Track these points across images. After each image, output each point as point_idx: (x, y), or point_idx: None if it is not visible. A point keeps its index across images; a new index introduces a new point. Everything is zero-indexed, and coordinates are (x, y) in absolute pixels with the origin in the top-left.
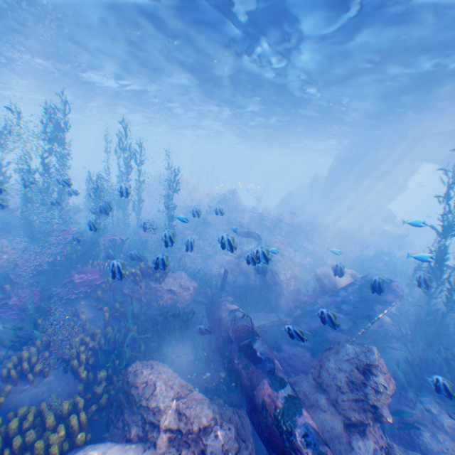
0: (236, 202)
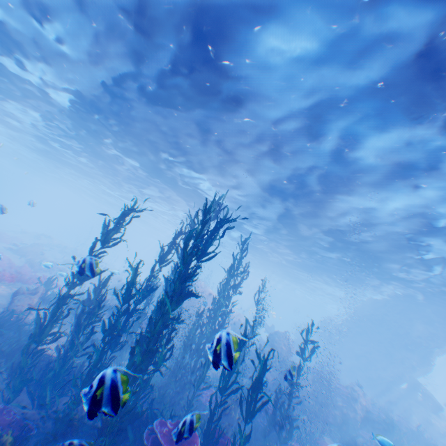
0: (290, 350)
